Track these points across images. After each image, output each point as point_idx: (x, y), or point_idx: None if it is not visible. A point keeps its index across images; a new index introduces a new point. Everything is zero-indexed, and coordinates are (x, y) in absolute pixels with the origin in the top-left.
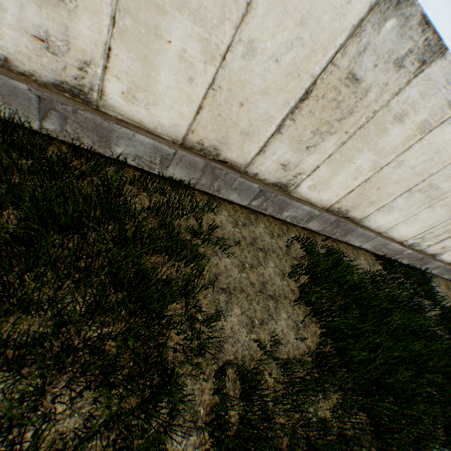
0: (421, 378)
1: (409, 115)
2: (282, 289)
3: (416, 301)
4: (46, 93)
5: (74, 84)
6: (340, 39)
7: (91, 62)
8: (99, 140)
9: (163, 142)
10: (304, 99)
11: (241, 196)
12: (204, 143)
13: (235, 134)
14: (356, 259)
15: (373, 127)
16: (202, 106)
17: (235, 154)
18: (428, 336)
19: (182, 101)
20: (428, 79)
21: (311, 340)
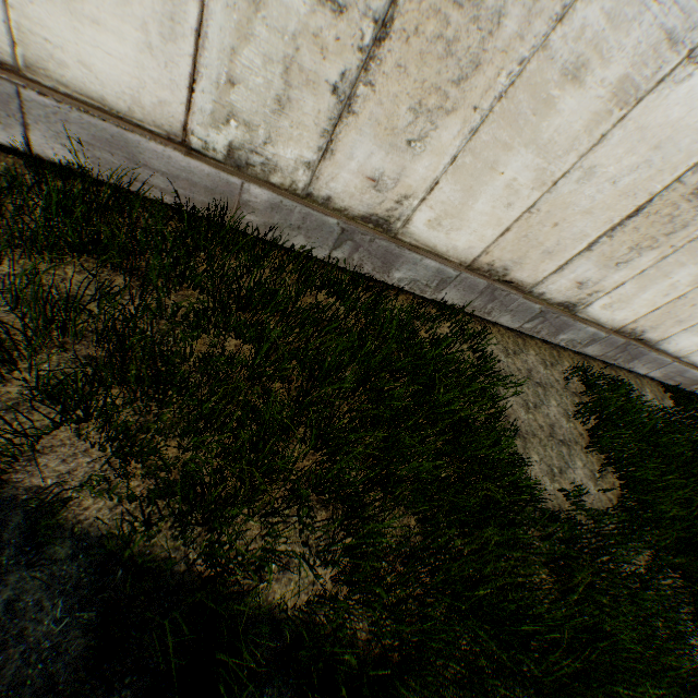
0: None
1: None
2: (570, 432)
3: None
4: (352, 225)
5: (382, 215)
6: (695, 158)
7: (411, 195)
8: (380, 266)
9: (449, 265)
10: (630, 216)
11: (513, 319)
12: (494, 264)
13: (534, 254)
14: (640, 392)
15: None
16: (509, 228)
17: (525, 274)
18: None
19: (489, 224)
20: None
21: (610, 493)
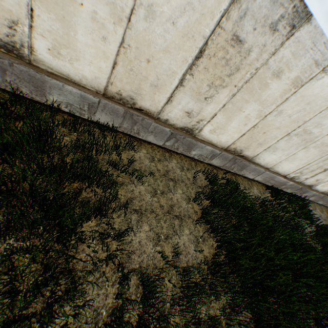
0: (298, 281)
1: (284, 72)
2: (187, 210)
3: (296, 220)
4: None
5: (7, 41)
6: (224, 5)
7: (18, 21)
8: (35, 90)
9: (88, 92)
10: (199, 57)
11: (156, 138)
12: (122, 93)
13: (146, 87)
14: (250, 188)
15: (256, 82)
16: (116, 62)
17: (148, 103)
18: (304, 248)
19: (99, 57)
20: (298, 42)
21: (208, 251)
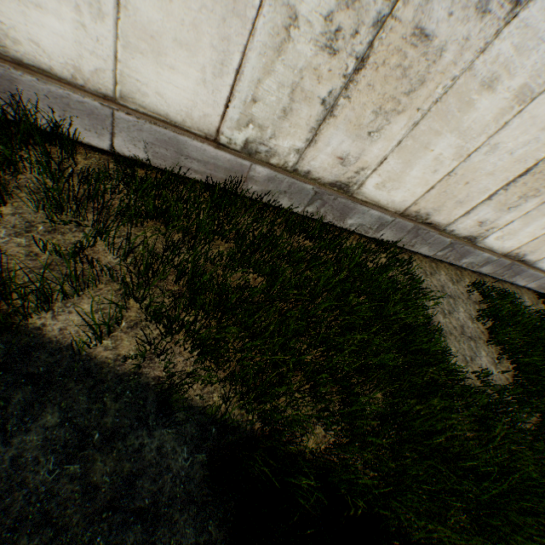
0: None
1: None
2: (474, 331)
3: None
4: (322, 189)
5: (344, 182)
6: None
7: (366, 167)
8: (338, 216)
9: (388, 214)
10: (521, 175)
11: (430, 249)
12: (419, 211)
13: (449, 203)
14: (521, 299)
15: None
16: (433, 187)
17: (441, 217)
18: None
19: (419, 185)
20: None
21: (506, 373)
